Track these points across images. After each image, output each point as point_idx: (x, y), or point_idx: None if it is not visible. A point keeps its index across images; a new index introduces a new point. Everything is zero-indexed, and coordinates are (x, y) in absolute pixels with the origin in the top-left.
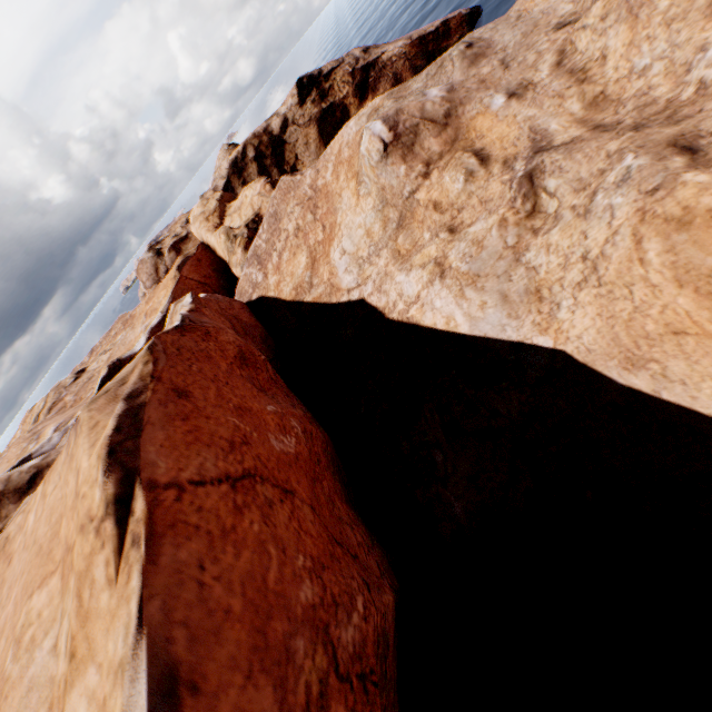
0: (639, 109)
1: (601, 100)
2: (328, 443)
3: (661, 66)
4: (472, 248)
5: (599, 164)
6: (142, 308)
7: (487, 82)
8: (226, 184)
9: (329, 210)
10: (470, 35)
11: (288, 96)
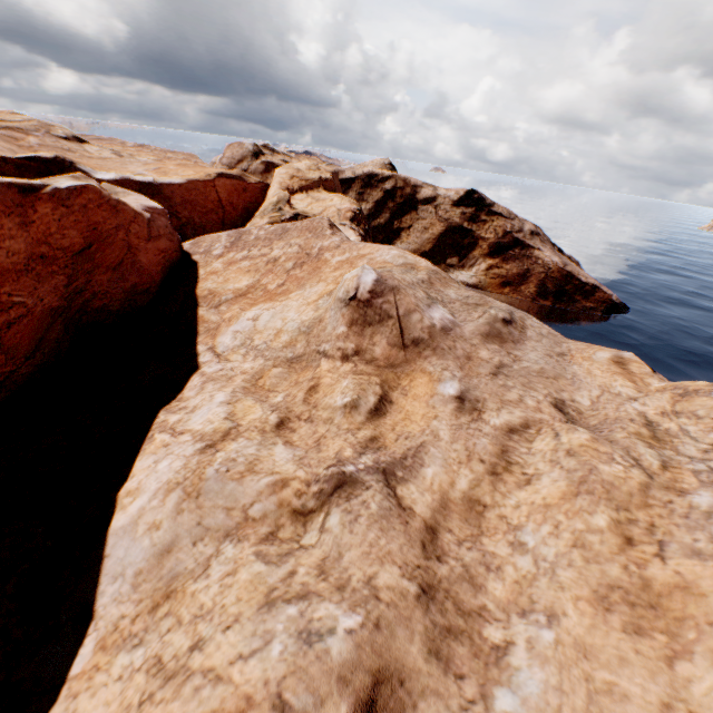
0: (465, 573)
1: (478, 510)
2: None
3: (528, 566)
4: (243, 464)
5: (361, 571)
6: (171, 163)
7: (470, 363)
8: (350, 178)
9: (302, 280)
10: (528, 315)
11: (456, 189)
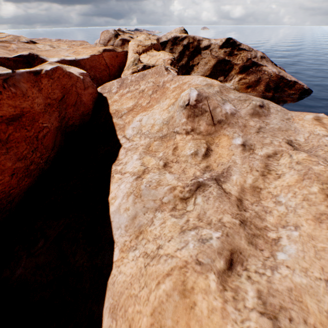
0: (256, 215)
1: (257, 191)
2: (19, 187)
3: (283, 210)
4: (155, 183)
5: (215, 217)
6: (79, 48)
7: (246, 129)
8: (165, 41)
9: (157, 99)
10: (270, 102)
11: (220, 39)
